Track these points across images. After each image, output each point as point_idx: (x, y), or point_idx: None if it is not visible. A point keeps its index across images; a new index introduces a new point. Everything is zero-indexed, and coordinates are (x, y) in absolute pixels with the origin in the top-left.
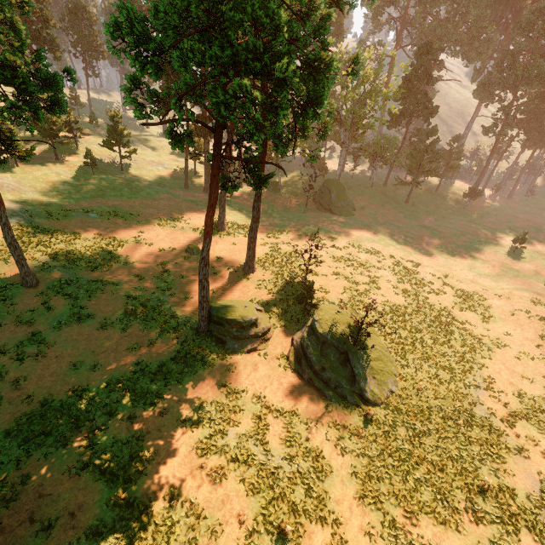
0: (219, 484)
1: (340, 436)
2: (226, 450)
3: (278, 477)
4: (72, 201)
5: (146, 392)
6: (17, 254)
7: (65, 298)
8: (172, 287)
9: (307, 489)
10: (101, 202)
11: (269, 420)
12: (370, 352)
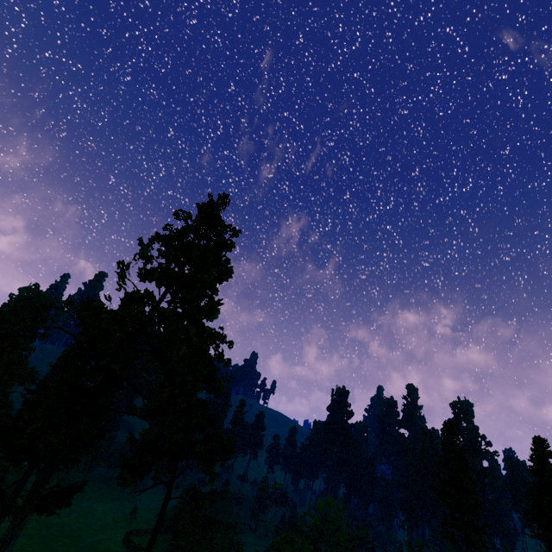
0: None
1: None
2: None
3: None
4: None
5: None
6: None
7: None
8: None
9: None
10: None
11: None
12: None
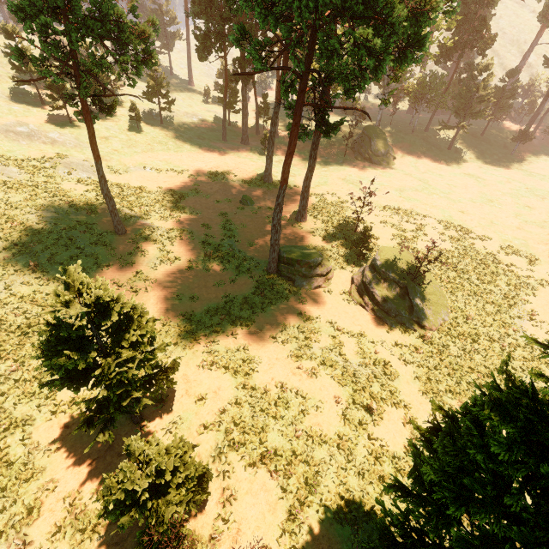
0: (315, 378)
1: (402, 352)
2: (315, 357)
3: (359, 376)
4: (127, 156)
5: (239, 317)
6: (111, 204)
7: (153, 243)
8: (236, 235)
9: (382, 385)
10: (152, 156)
11: (342, 339)
12: (425, 288)
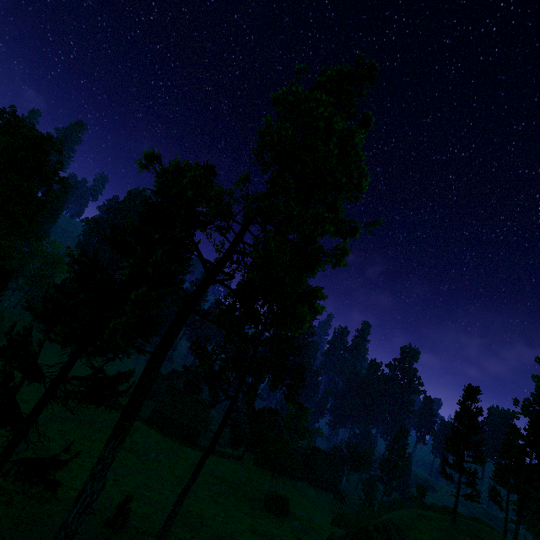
0: None
1: None
2: None
3: None
4: None
5: None
6: None
7: None
8: None
9: None
10: None
11: None
12: None
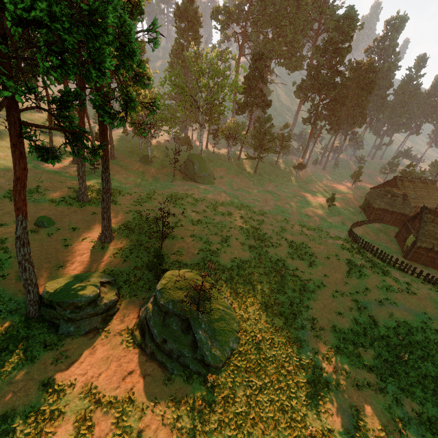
0: None
1: (178, 415)
2: None
3: None
4: None
5: None
6: None
7: None
8: (6, 266)
9: None
10: None
11: (96, 417)
12: (212, 314)
